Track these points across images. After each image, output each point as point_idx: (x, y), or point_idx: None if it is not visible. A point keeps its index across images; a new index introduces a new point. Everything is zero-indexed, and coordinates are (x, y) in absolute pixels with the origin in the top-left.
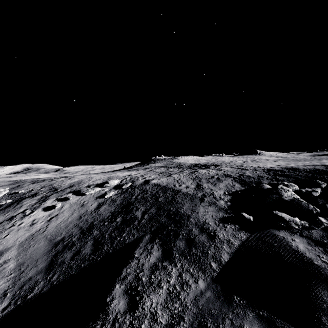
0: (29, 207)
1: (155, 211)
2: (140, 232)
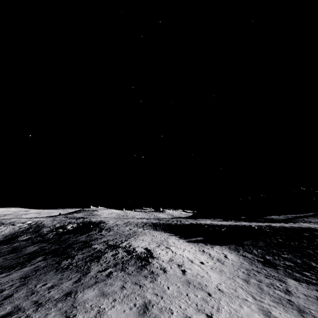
0: None
1: (36, 229)
2: (28, 233)
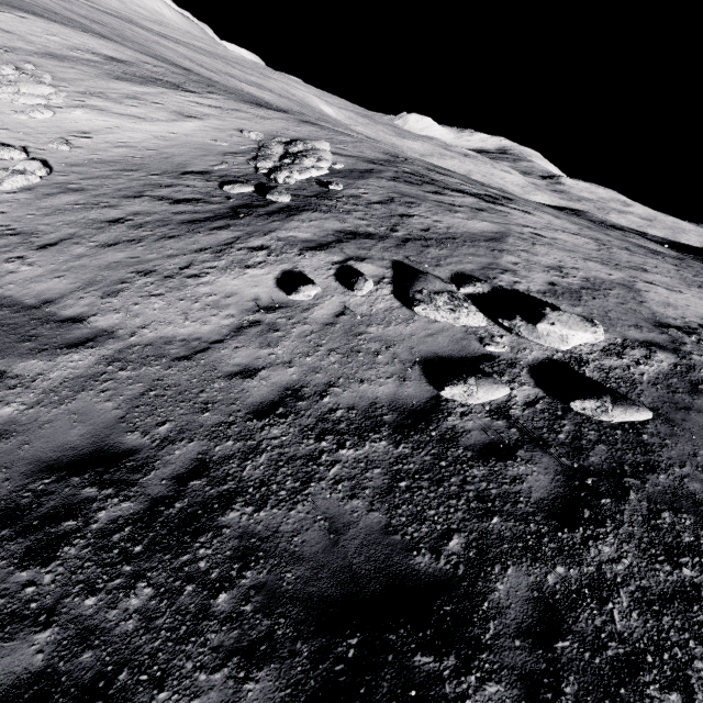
0: (277, 244)
1: None
2: None
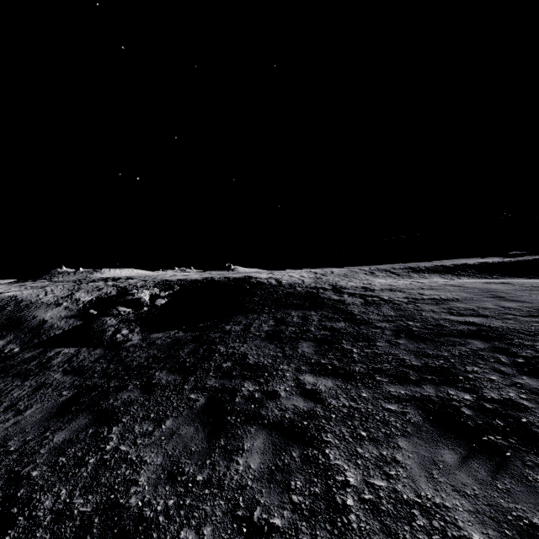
0: None
1: None
2: None
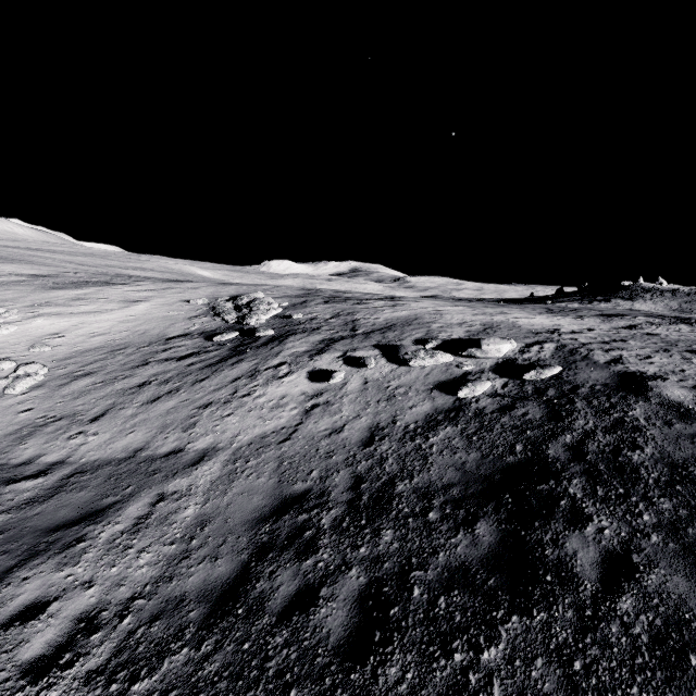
0: (290, 359)
1: None
2: None
